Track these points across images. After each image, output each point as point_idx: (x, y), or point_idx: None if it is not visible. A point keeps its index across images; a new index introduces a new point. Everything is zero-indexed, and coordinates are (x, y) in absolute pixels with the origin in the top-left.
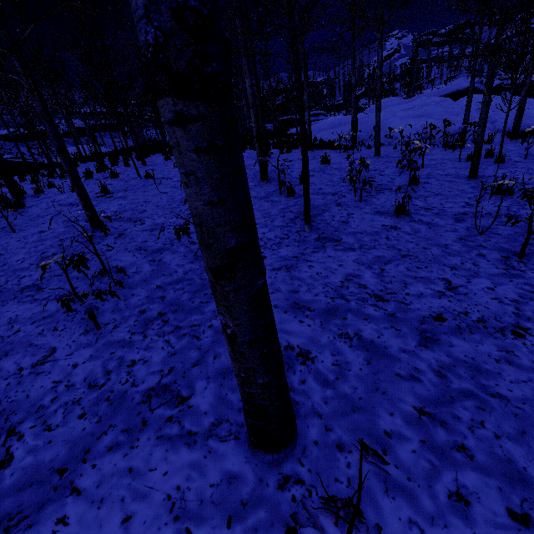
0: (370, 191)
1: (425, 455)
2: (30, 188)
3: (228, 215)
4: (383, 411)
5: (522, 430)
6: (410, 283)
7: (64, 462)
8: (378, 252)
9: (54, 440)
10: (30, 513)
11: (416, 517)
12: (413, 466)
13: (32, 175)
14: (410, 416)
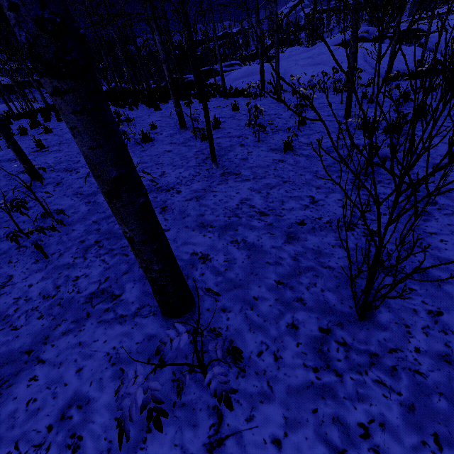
0: (268, 132)
1: (276, 306)
2: None
3: (106, 155)
4: (254, 286)
5: (338, 285)
6: (286, 201)
7: (30, 347)
8: (267, 180)
9: (21, 335)
10: (9, 379)
11: (266, 340)
12: (268, 314)
13: None
14: (271, 286)
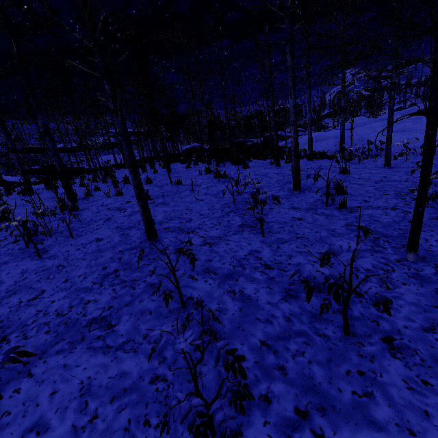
0: (434, 206)
1: None
2: (79, 190)
3: None
4: None
5: None
6: None
7: None
8: None
9: None
10: None
11: None
12: None
13: (79, 179)
14: None
